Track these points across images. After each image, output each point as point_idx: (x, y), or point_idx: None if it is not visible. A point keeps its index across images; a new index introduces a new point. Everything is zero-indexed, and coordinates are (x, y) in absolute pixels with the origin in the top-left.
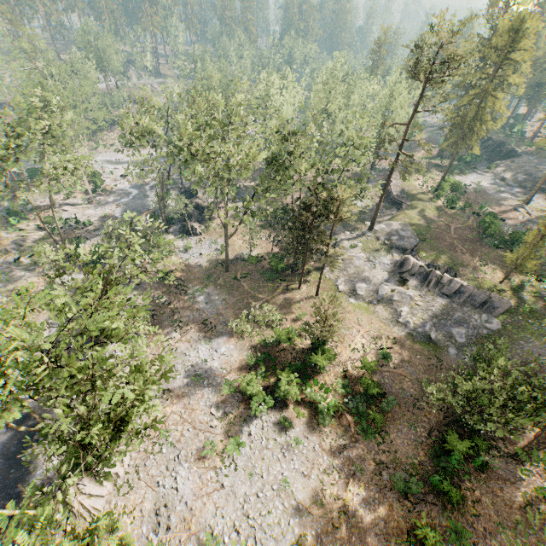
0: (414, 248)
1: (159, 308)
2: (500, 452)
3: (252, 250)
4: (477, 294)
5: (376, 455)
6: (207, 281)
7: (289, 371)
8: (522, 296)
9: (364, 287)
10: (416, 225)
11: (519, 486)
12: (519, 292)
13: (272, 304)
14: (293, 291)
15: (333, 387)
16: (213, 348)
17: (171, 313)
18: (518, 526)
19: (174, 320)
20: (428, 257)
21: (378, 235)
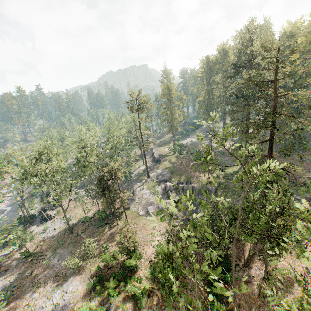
0: (169, 178)
1: (23, 280)
2: (239, 267)
3: (87, 213)
4: (201, 188)
5: (179, 309)
6: (59, 244)
7: (114, 279)
8: (219, 181)
9: (152, 208)
10: (168, 167)
11: (254, 282)
12: (218, 179)
13: (102, 240)
14: (114, 227)
15: (145, 276)
16: (64, 290)
17: (32, 279)
18: (261, 309)
19: (34, 284)
20: (176, 179)
21: (152, 178)
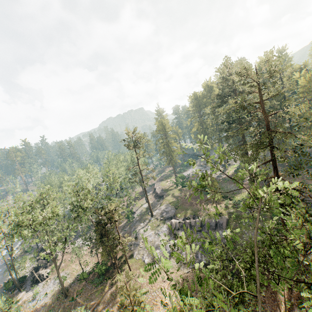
0: (174, 214)
1: None
2: None
3: (85, 268)
4: (210, 222)
5: None
6: None
7: None
8: (229, 211)
9: (158, 252)
10: (172, 202)
11: None
12: (227, 209)
13: (102, 303)
14: (116, 283)
15: None
16: None
17: None
18: None
19: None
20: (181, 215)
21: (156, 216)
